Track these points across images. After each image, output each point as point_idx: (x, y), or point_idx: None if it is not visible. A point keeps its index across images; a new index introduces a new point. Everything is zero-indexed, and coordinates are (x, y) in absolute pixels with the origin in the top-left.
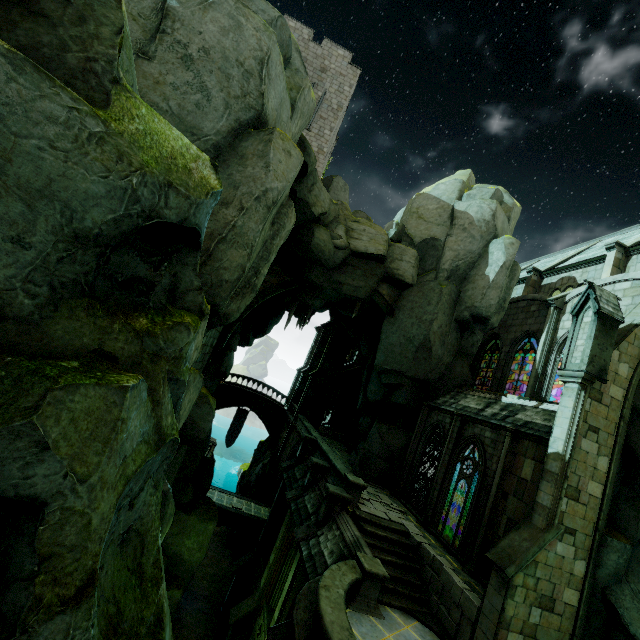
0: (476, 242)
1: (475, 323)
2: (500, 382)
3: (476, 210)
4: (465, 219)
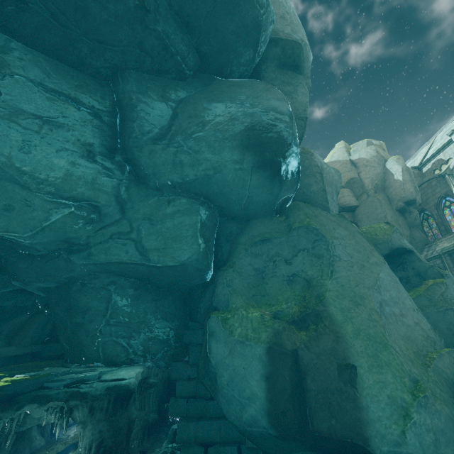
0: (377, 168)
1: (408, 206)
2: (447, 231)
3: (365, 154)
4: (362, 161)
